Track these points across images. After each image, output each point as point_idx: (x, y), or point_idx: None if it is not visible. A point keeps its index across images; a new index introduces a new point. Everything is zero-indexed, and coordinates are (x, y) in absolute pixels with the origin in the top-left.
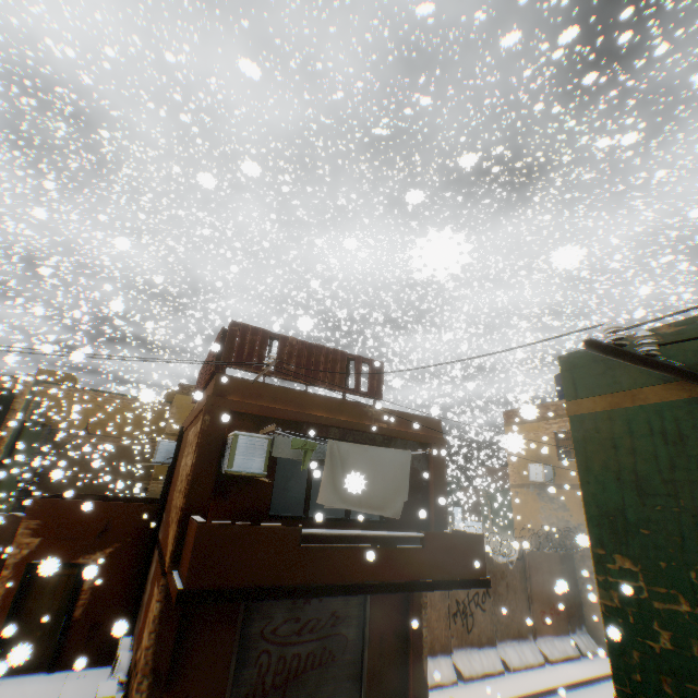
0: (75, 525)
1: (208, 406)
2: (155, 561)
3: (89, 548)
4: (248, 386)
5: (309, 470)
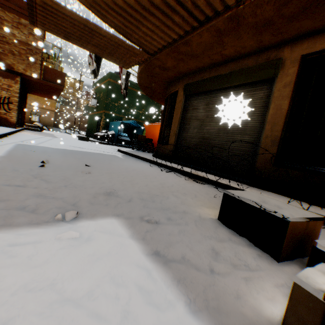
0: None
1: None
2: None
3: None
4: None
5: None
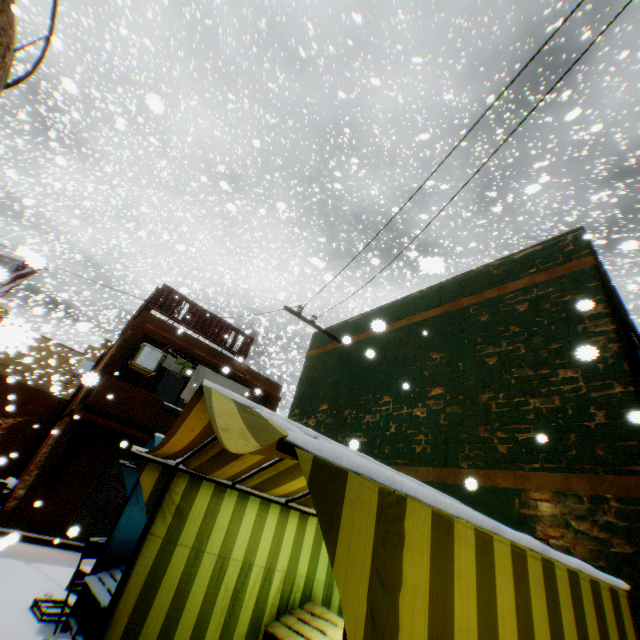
0: (3, 394)
1: (134, 326)
2: (56, 428)
3: (7, 413)
4: (161, 323)
5: (183, 386)
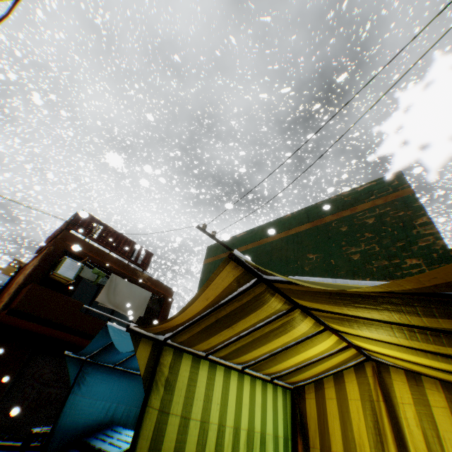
0: None
1: (56, 242)
2: None
3: None
4: (80, 241)
5: (96, 292)
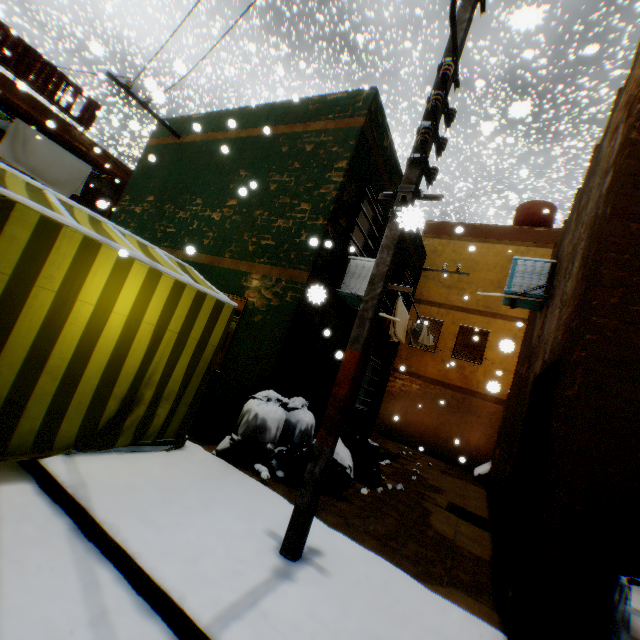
0: None
1: None
2: None
3: None
4: None
5: (1, 141)
